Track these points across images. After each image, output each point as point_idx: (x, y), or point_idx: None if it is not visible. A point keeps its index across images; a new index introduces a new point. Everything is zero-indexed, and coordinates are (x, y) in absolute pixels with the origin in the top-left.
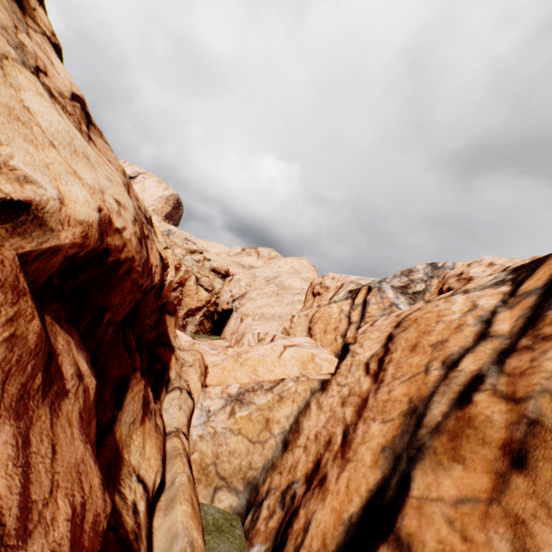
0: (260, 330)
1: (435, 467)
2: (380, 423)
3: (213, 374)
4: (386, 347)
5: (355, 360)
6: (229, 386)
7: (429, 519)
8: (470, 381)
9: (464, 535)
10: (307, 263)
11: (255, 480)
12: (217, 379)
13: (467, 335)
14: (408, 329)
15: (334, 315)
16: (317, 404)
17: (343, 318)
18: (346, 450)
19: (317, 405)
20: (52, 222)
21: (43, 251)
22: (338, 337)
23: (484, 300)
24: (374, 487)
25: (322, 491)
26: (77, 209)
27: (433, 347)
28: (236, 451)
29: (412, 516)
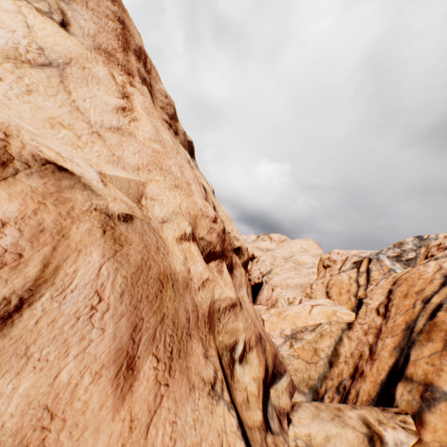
0: (288, 296)
1: (420, 347)
2: (391, 337)
3: (265, 326)
4: (388, 297)
5: (368, 308)
6: (284, 330)
7: (418, 365)
8: (435, 307)
9: (432, 364)
10: (312, 242)
11: (315, 386)
12: (269, 330)
13: (435, 285)
14: (401, 285)
15: (344, 281)
16: (347, 337)
17: (352, 283)
18: (372, 356)
19: (347, 338)
20: (243, 252)
21: (243, 262)
22: (351, 297)
23: (446, 264)
24: (392, 364)
25: (362, 377)
26: (244, 244)
27: (416, 293)
28: (298, 368)
29: (411, 367)
